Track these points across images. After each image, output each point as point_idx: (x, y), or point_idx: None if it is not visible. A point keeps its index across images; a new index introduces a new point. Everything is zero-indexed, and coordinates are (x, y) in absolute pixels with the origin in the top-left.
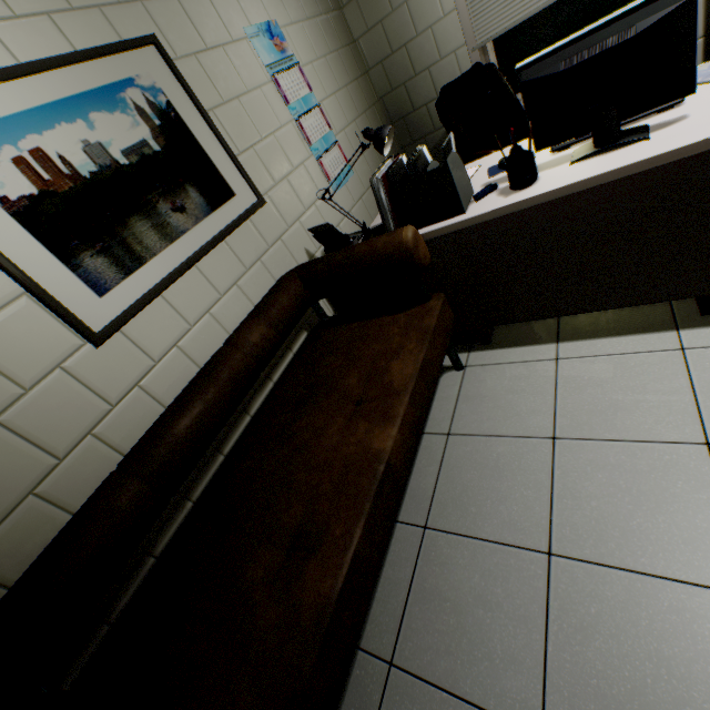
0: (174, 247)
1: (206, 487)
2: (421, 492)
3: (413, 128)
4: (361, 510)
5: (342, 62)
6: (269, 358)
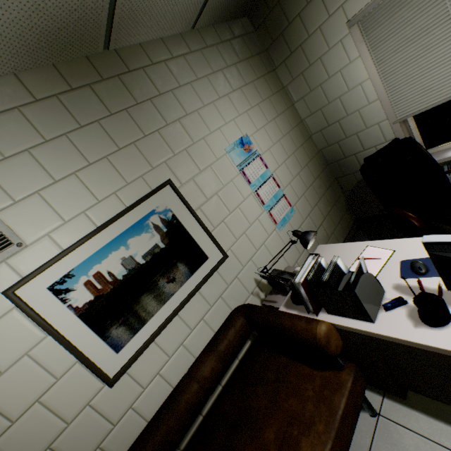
0: (165, 306)
1: None
2: None
3: (344, 167)
4: None
5: (291, 138)
6: (215, 386)
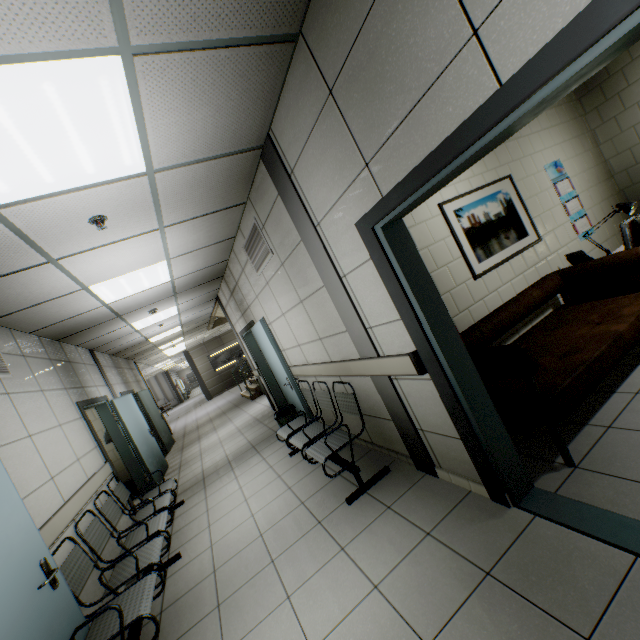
0: (502, 252)
1: None
2: (634, 383)
3: None
4: (603, 342)
5: (594, 173)
6: (538, 306)
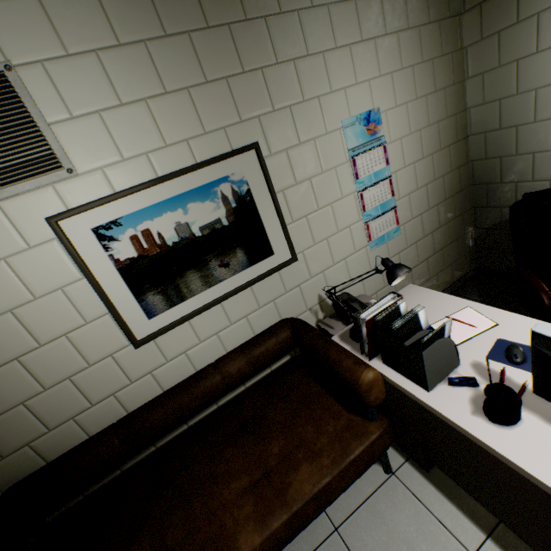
0: (210, 290)
1: (166, 444)
2: None
3: (492, 195)
4: None
5: (438, 132)
6: (238, 385)
